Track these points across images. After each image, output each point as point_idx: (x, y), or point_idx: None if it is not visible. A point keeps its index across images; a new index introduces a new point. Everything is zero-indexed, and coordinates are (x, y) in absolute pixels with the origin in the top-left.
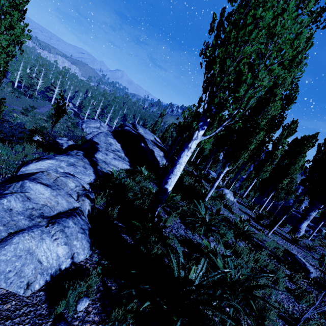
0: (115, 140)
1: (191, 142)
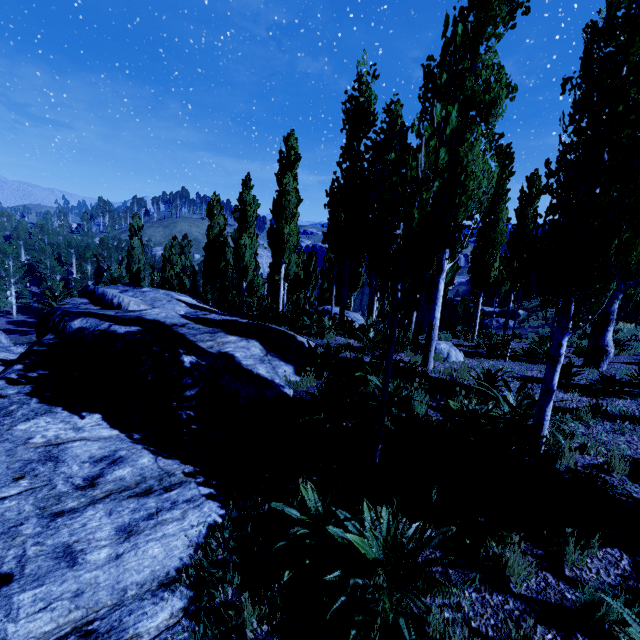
0: (64, 410)
1: None
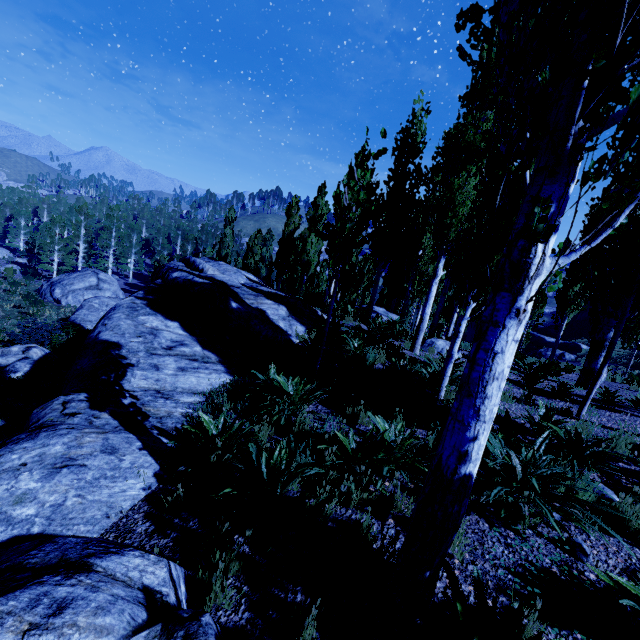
0: (162, 316)
1: (526, 291)
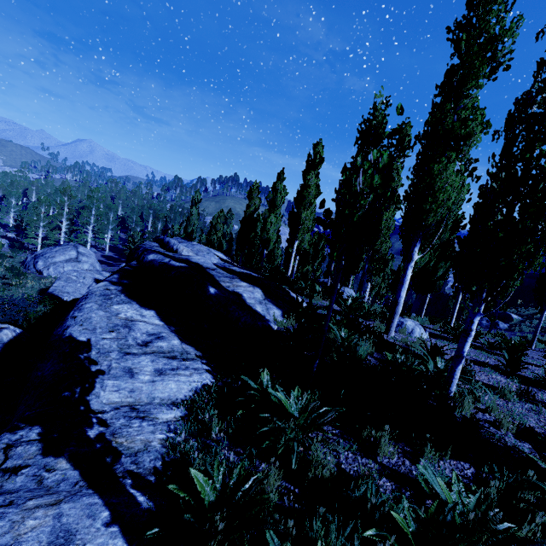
0: (137, 304)
1: None
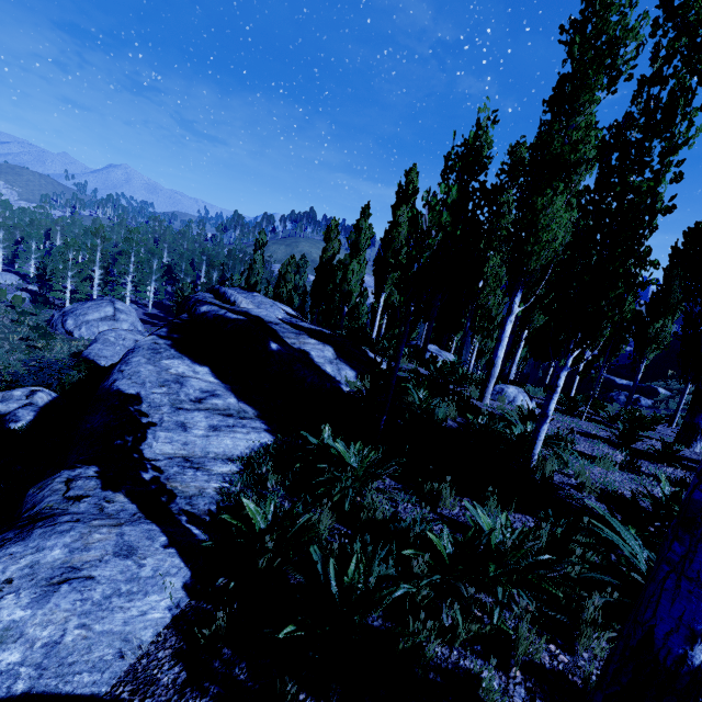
0: (189, 359)
1: None
